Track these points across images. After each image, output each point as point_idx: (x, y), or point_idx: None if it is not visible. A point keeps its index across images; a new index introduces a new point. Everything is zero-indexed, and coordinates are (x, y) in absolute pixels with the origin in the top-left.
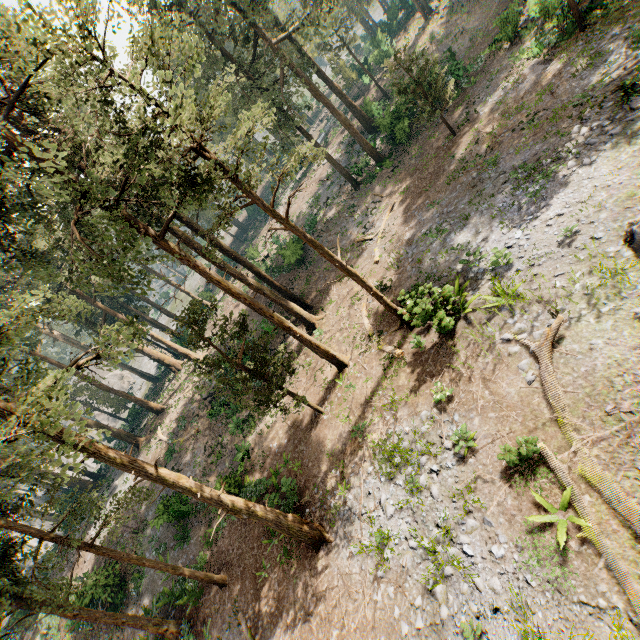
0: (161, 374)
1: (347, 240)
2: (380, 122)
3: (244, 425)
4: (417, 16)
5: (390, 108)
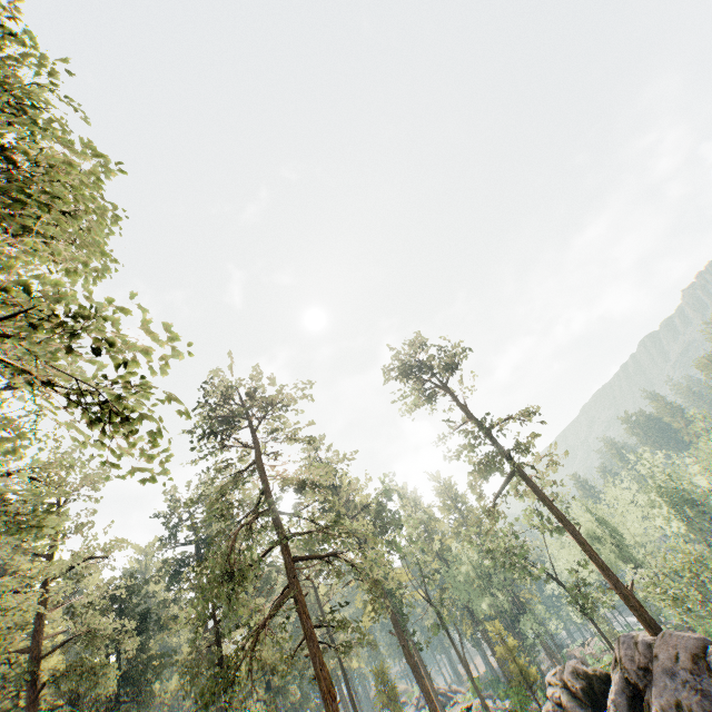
0: None
1: None
2: None
3: None
4: None
5: None
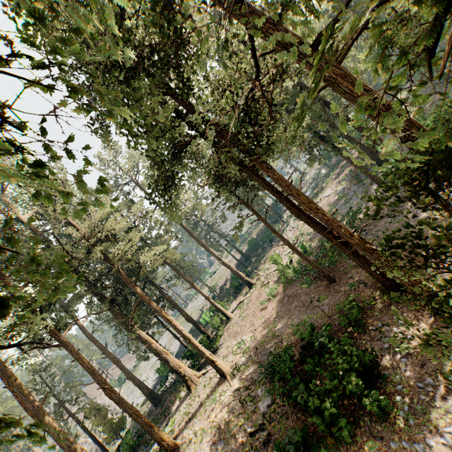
0: (162, 393)
1: (414, 221)
2: None
3: None
4: None
5: None
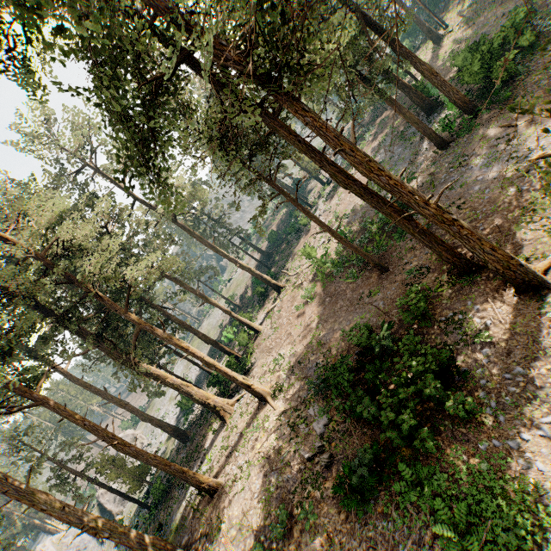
0: (189, 427)
1: (482, 183)
2: (464, 73)
3: (479, 526)
4: (418, 52)
5: (476, 55)
